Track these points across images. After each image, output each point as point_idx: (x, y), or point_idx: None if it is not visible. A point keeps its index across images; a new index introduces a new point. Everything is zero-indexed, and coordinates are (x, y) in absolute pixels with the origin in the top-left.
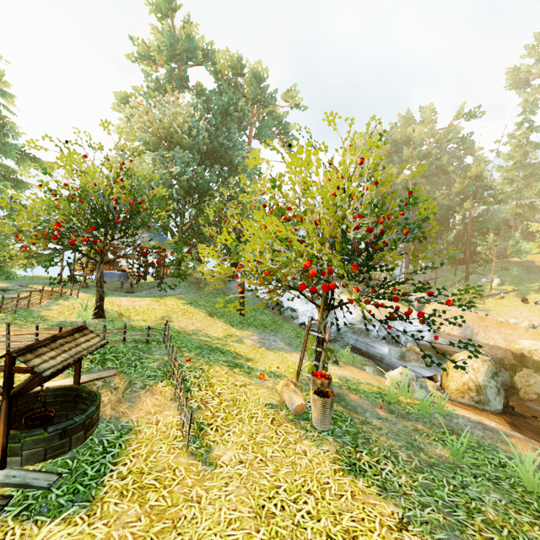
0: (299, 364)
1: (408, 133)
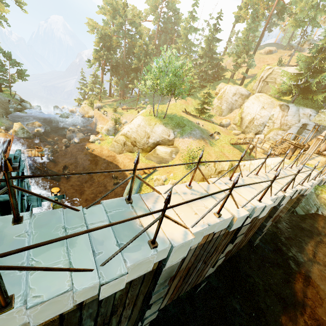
0: None
1: (121, 5)
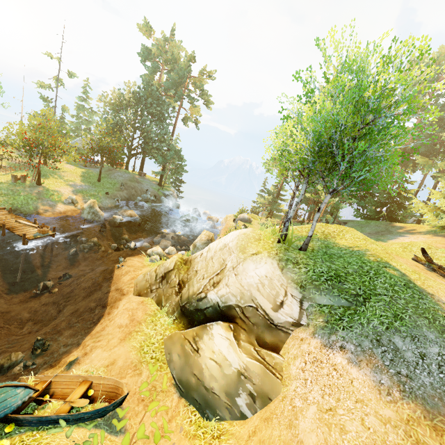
0: (35, 177)
1: None
